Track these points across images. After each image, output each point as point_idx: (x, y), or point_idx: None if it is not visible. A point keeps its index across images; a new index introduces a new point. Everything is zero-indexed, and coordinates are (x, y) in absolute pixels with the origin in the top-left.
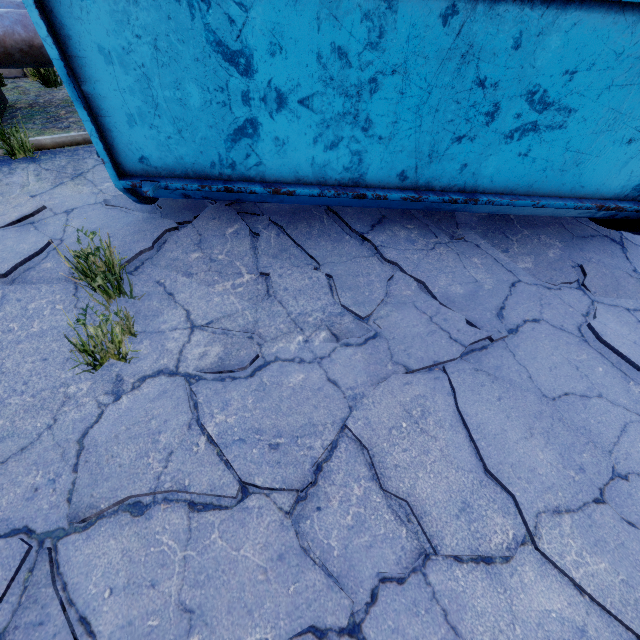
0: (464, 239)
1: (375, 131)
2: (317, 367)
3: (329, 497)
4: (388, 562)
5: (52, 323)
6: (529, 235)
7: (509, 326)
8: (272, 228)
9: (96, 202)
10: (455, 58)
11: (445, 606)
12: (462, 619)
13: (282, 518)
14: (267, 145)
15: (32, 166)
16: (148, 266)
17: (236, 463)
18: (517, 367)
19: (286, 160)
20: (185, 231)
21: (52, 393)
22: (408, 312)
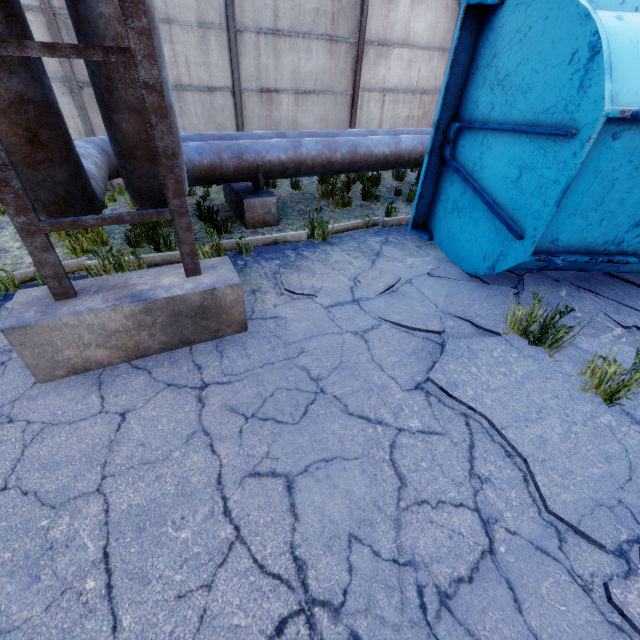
0: None
1: None
2: None
3: None
4: None
5: (525, 368)
6: None
7: None
8: (585, 291)
9: (420, 274)
10: None
11: None
12: None
13: None
14: None
15: (336, 248)
16: None
17: None
18: None
19: None
20: (526, 295)
21: (594, 423)
22: None
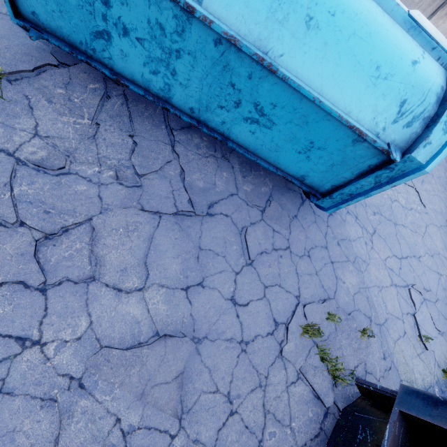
0: (229, 160)
1: (178, 78)
2: (96, 187)
3: (63, 243)
4: (74, 275)
5: None
6: (262, 175)
7: (211, 212)
8: (121, 98)
9: (7, 13)
10: (220, 65)
11: (89, 297)
12: (93, 303)
13: (32, 241)
14: (116, 51)
15: None
16: (25, 82)
17: (21, 211)
18: (198, 230)
19: (127, 65)
20: (61, 71)
21: None
22: (164, 183)
